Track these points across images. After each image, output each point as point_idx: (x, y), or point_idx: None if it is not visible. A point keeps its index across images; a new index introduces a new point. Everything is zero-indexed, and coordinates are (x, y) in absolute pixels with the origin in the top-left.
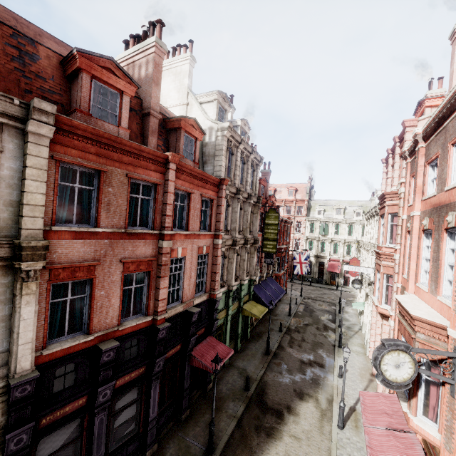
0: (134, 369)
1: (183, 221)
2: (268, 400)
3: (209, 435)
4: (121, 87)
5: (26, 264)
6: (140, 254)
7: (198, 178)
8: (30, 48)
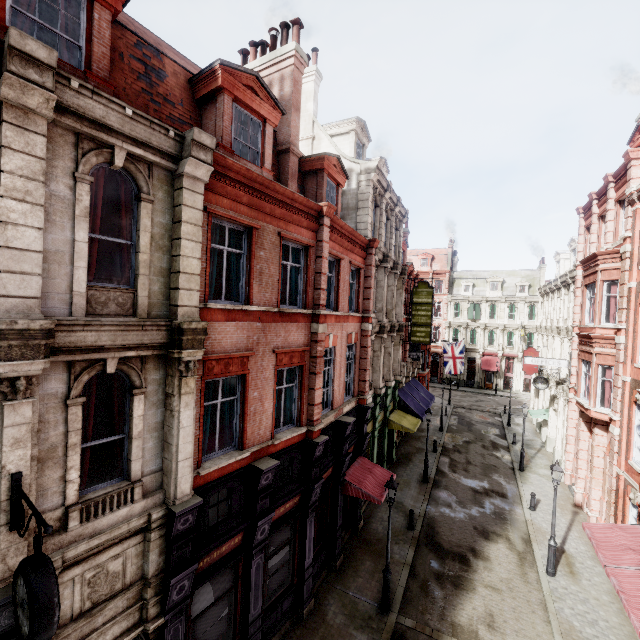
0: (289, 498)
1: (331, 298)
2: (442, 541)
3: (384, 586)
4: (264, 114)
5: (186, 353)
6: (292, 342)
7: (347, 239)
8: (156, 61)
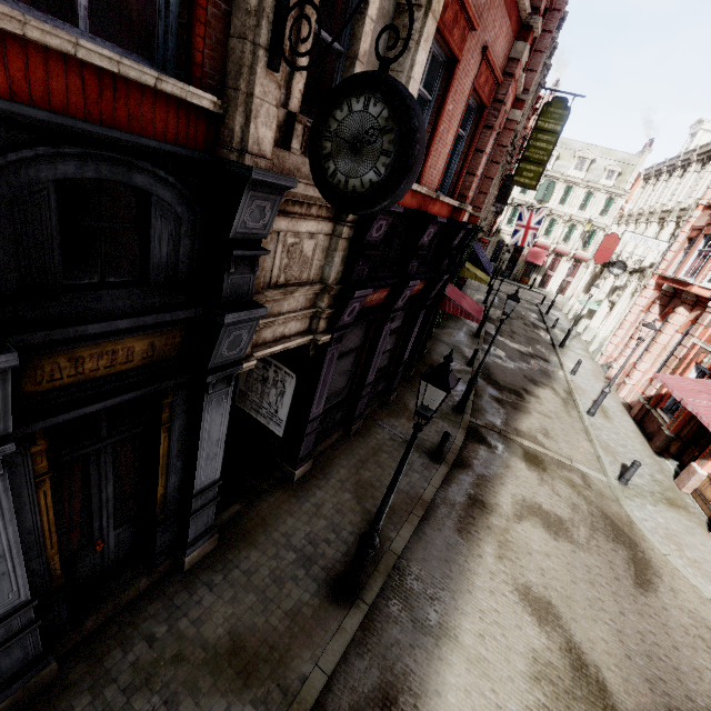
0: (421, 279)
1: None
2: (498, 379)
3: (467, 392)
4: None
5: None
6: (494, 55)
7: None
8: None
